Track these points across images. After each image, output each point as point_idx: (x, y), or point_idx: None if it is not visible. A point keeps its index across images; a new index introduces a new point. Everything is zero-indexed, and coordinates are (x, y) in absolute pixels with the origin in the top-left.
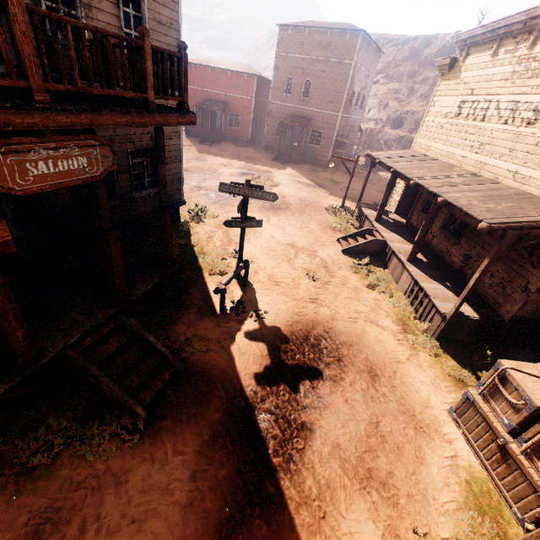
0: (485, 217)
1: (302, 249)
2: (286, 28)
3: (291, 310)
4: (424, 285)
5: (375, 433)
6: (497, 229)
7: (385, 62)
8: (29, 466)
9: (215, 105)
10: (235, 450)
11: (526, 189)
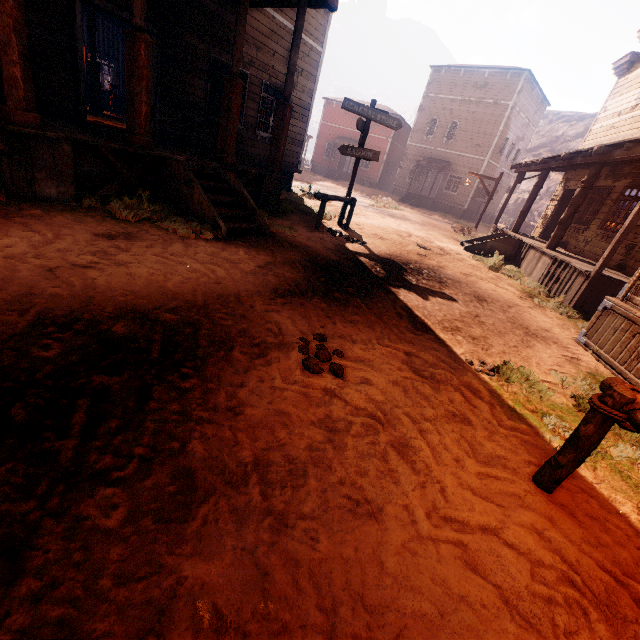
0: None
1: (417, 236)
2: (439, 69)
3: (393, 251)
4: (565, 258)
5: (472, 318)
6: None
7: (551, 136)
8: (116, 216)
9: (348, 141)
10: (307, 273)
11: None
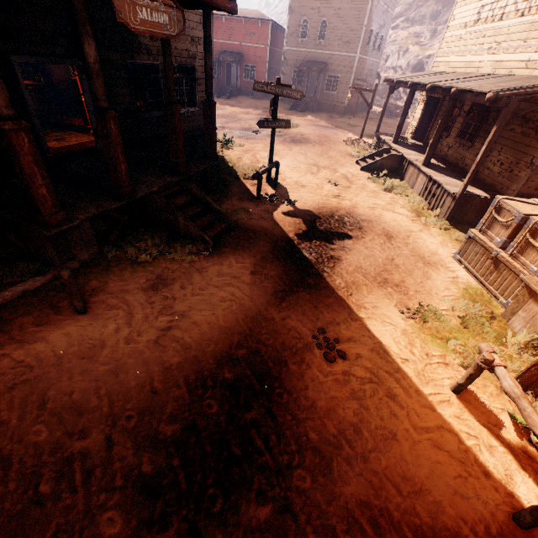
0: (493, 89)
1: (323, 167)
2: None
3: (317, 201)
4: (437, 178)
5: (391, 263)
6: (503, 97)
7: (405, 3)
8: (138, 261)
9: (231, 56)
10: (281, 265)
11: (537, 73)
